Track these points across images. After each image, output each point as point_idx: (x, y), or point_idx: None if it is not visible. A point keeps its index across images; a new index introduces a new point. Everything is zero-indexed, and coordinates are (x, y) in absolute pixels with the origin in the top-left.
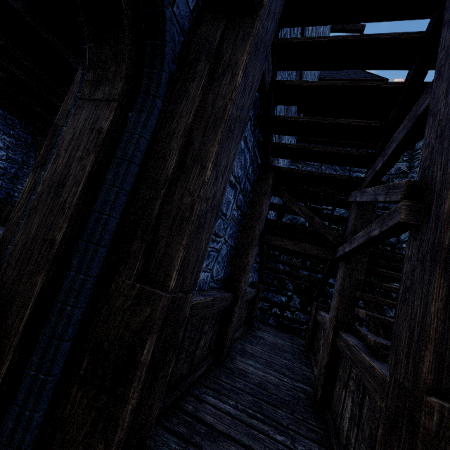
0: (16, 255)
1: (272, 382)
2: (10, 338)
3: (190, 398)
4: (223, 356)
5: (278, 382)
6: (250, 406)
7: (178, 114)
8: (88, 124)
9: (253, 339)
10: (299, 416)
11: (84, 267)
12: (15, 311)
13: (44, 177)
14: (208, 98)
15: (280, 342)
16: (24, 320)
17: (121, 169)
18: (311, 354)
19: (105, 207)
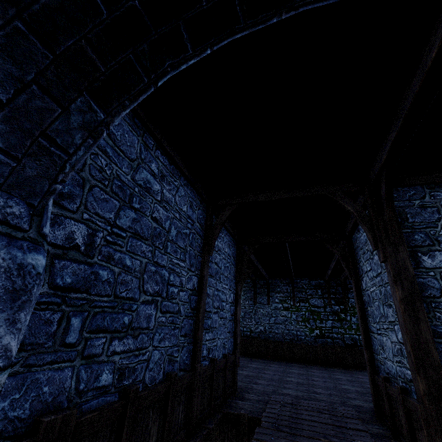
0: None
1: None
2: None
3: None
4: None
5: None
6: None
7: None
8: None
9: None
10: None
11: None
12: None
13: None
14: None
15: None
16: None
17: None
18: None
19: None
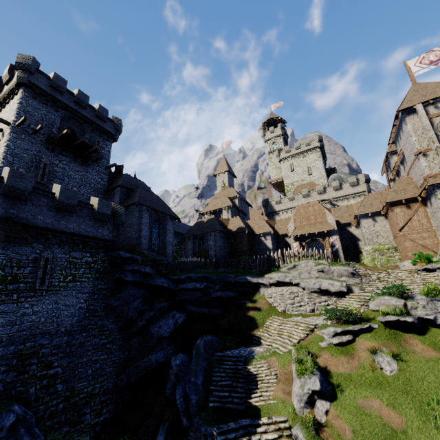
0: None
1: None
2: None
3: None
4: None
5: None
6: None
7: None
8: None
9: None
10: None
11: None
12: None
13: None
14: None
15: None
16: None
17: None
18: None
19: None
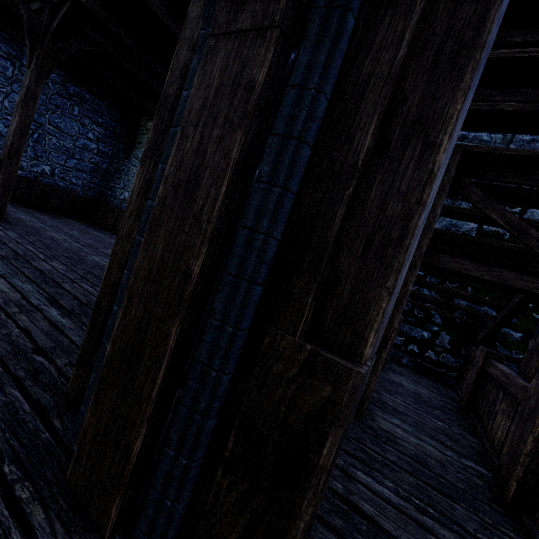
0: (138, 288)
1: (432, 456)
2: (142, 405)
3: (336, 471)
4: (363, 411)
5: (440, 457)
6: (415, 492)
7: (374, 47)
8: (229, 77)
9: (389, 386)
10: (486, 518)
11: (233, 315)
12: (144, 368)
13: (166, 172)
14: (439, 3)
15: (424, 393)
16: (158, 385)
17: (284, 155)
18: (472, 416)
19: (261, 221)
